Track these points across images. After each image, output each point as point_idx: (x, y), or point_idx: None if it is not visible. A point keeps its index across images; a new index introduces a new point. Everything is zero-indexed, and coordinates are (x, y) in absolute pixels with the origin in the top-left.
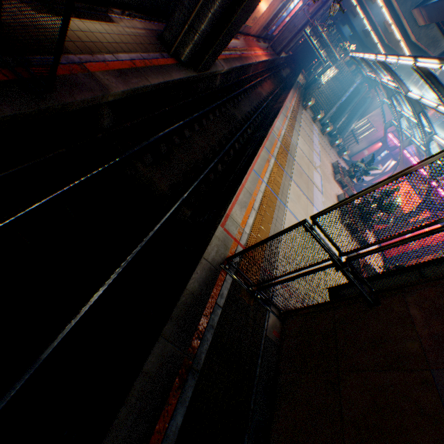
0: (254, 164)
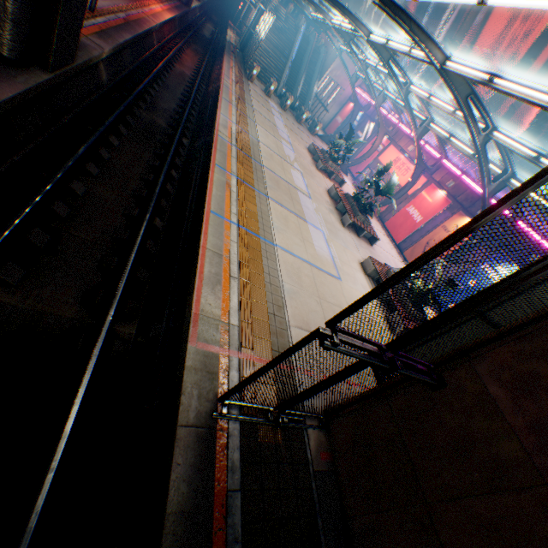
0: (210, 200)
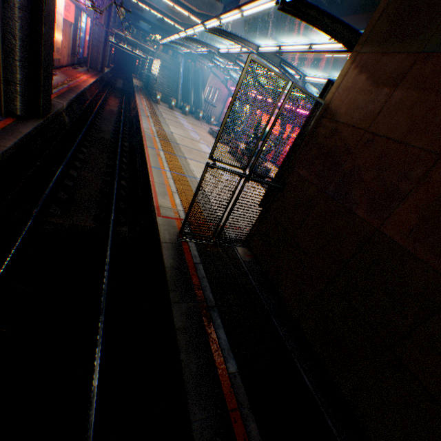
0: (150, 162)
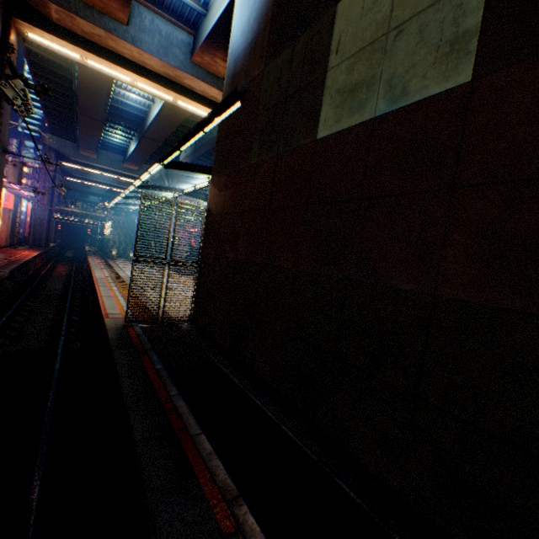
0: (101, 294)
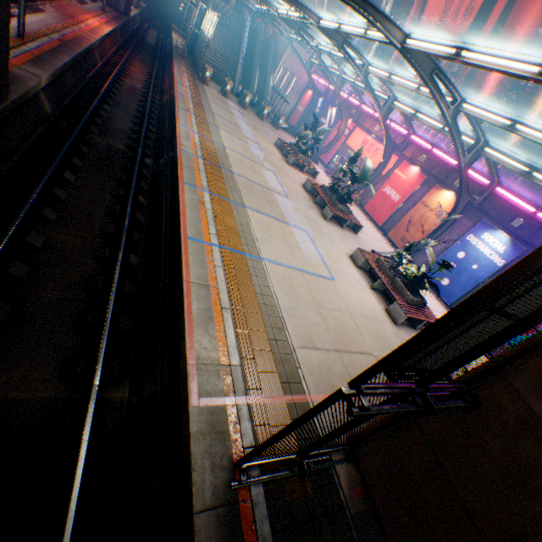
0: (185, 225)
